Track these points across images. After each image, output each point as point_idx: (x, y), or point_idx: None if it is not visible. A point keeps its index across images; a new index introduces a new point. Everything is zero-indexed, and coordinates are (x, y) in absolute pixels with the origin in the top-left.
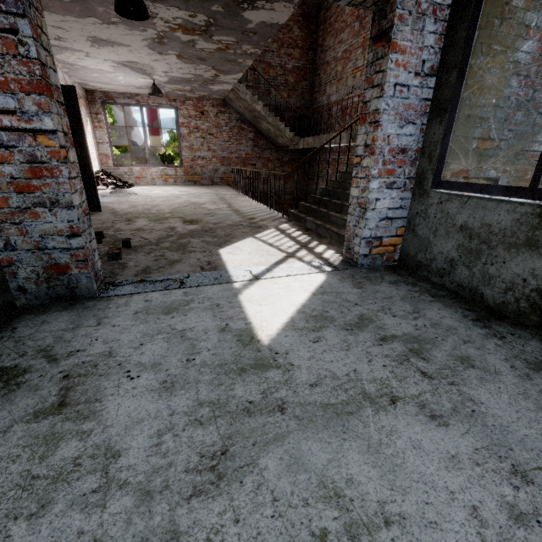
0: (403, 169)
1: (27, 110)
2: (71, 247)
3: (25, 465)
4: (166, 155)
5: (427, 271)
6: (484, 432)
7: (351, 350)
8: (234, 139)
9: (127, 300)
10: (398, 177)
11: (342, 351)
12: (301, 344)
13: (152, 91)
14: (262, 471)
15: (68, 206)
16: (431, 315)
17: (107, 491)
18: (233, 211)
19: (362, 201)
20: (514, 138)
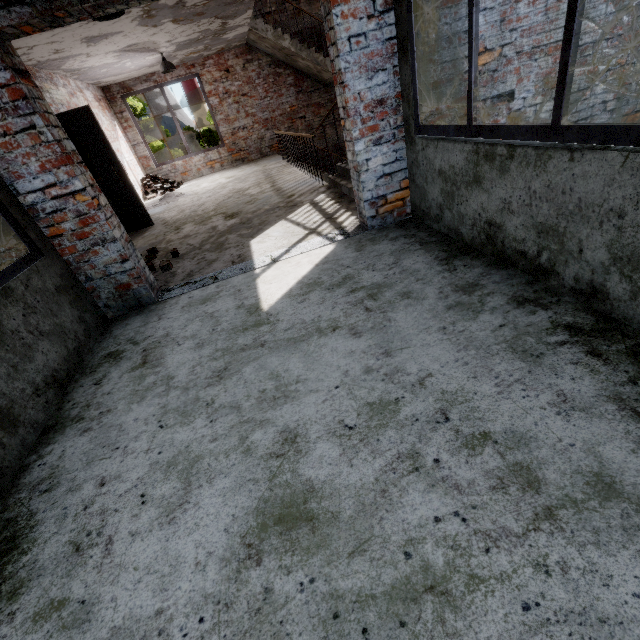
0: (387, 121)
1: (62, 180)
2: (126, 270)
3: (132, 387)
4: (211, 129)
5: (429, 219)
6: (382, 336)
7: (324, 303)
8: (271, 92)
9: (177, 300)
10: (384, 131)
11: (317, 305)
12: (290, 306)
13: (164, 69)
14: (243, 373)
15: (113, 240)
16: (406, 263)
17: (169, 391)
18: (274, 191)
19: (355, 165)
20: (522, 37)
